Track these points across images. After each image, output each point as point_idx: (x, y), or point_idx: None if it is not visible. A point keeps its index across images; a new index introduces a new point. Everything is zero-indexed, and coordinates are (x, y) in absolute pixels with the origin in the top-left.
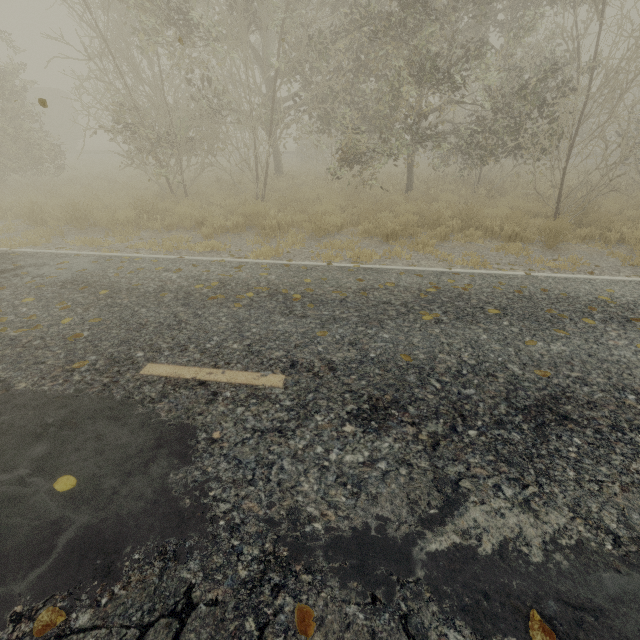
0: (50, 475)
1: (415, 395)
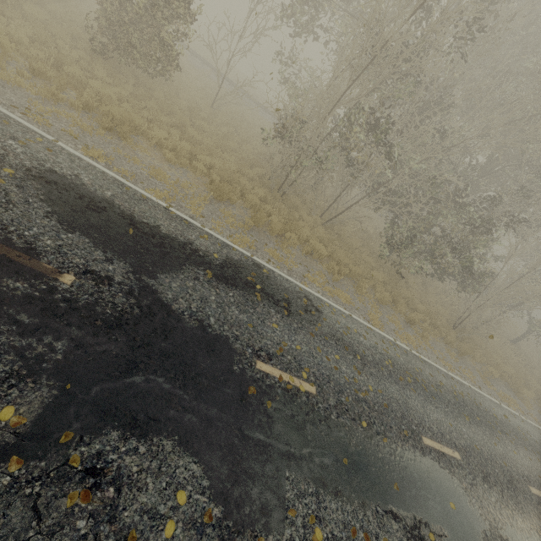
0: (445, 501)
1: (488, 470)
